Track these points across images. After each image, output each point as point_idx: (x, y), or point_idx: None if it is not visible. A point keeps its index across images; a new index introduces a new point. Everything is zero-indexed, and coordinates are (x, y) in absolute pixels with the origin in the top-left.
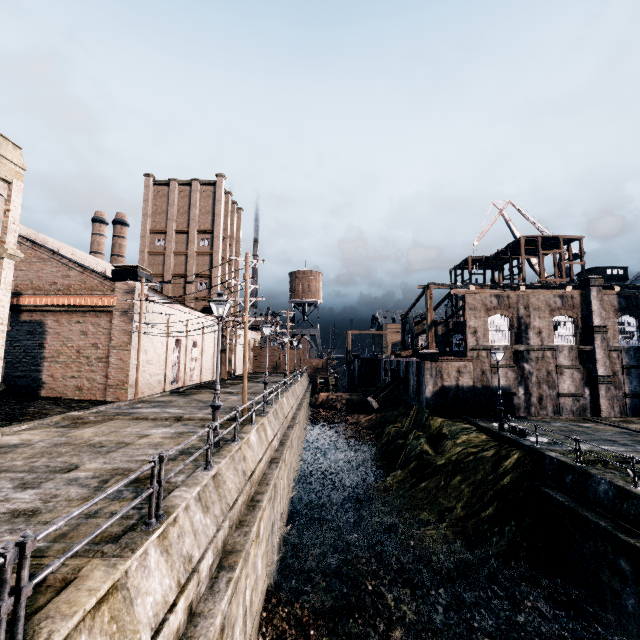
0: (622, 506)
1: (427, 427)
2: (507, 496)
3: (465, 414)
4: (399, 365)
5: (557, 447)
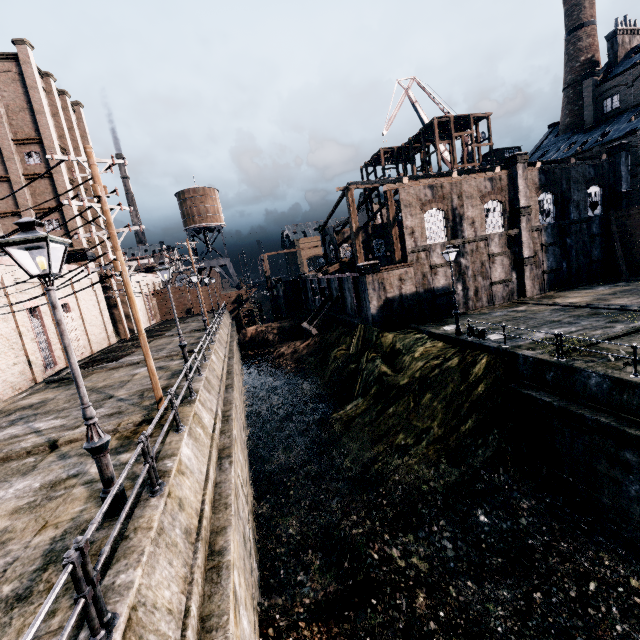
0: (621, 398)
1: (379, 346)
2: (485, 405)
3: (411, 323)
4: (330, 283)
5: (520, 342)
